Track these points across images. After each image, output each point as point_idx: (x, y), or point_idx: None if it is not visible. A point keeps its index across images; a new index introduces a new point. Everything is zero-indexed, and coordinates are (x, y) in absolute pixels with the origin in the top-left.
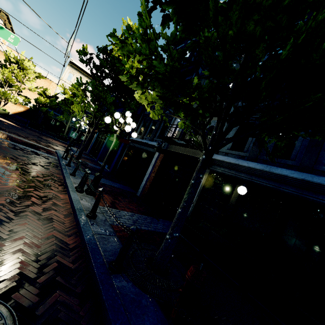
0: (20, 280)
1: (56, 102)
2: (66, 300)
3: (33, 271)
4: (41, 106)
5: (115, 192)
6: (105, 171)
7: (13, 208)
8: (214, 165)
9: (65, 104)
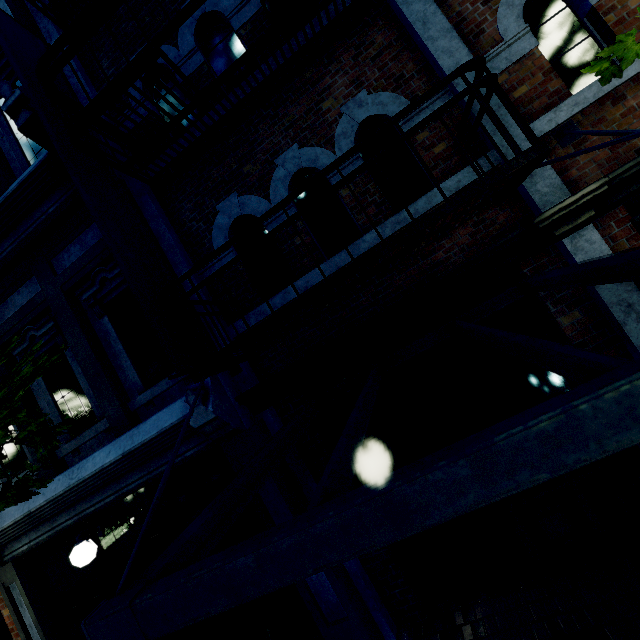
0: None
1: None
2: None
3: None
4: None
5: None
6: None
7: None
8: (5, 546)
9: None
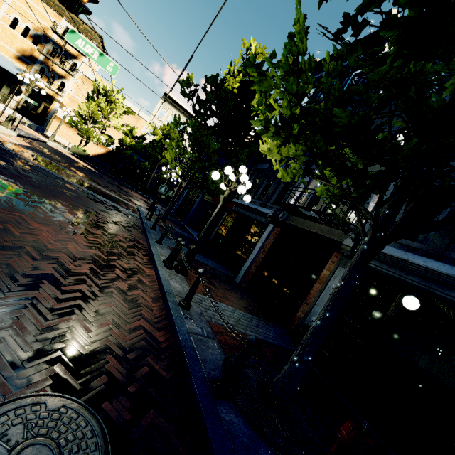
0: (109, 384)
1: (142, 145)
2: (162, 426)
3: (123, 373)
4: (125, 148)
5: (208, 272)
6: (195, 241)
7: (97, 281)
8: None
9: (153, 148)
